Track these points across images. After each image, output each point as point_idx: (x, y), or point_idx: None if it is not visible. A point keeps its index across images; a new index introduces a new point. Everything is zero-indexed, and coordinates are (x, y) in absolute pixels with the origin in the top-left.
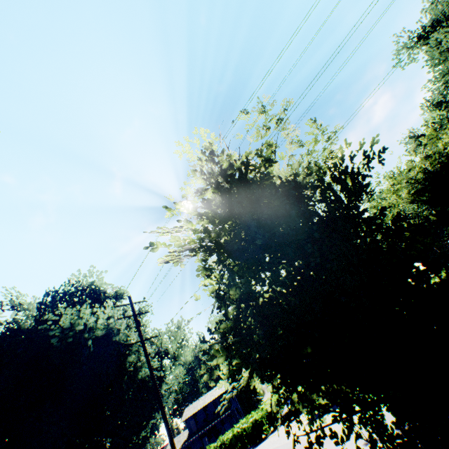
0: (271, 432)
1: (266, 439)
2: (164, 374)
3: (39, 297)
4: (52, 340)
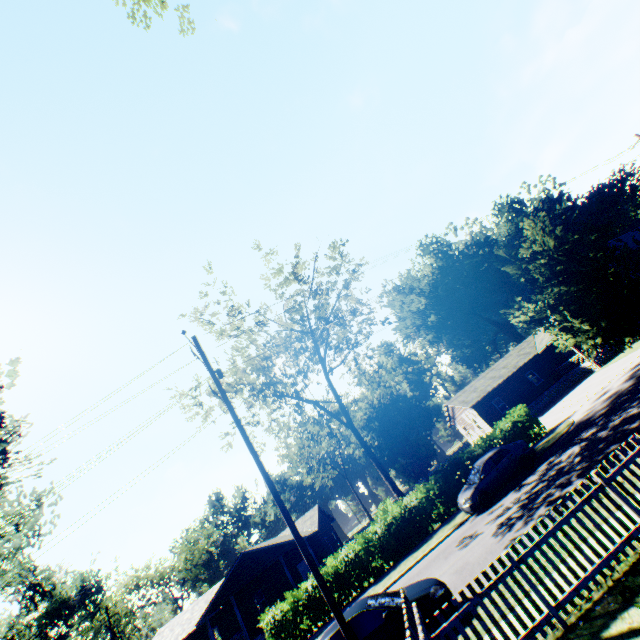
0: None
1: None
2: None
3: None
4: None
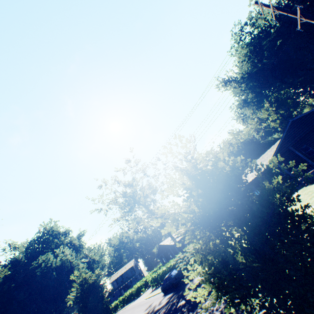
0: (145, 291)
1: (141, 295)
2: (94, 269)
3: (24, 242)
4: (37, 273)
